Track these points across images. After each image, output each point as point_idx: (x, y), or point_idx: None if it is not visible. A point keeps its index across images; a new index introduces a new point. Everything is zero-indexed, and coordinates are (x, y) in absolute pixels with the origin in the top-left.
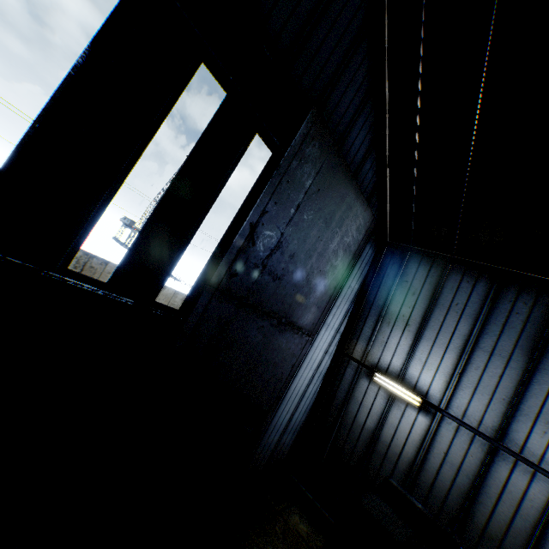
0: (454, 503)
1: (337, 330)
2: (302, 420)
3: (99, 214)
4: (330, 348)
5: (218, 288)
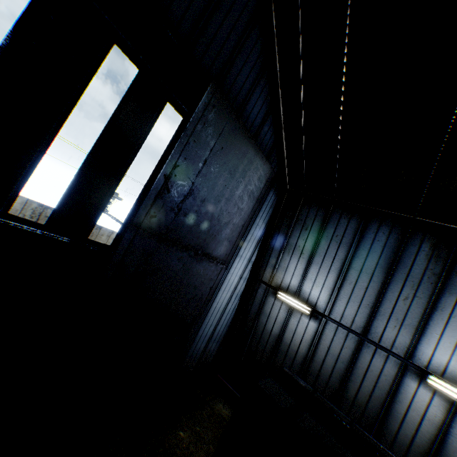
0: (334, 383)
1: (249, 260)
2: (224, 332)
3: (33, 169)
4: (244, 274)
5: (140, 227)
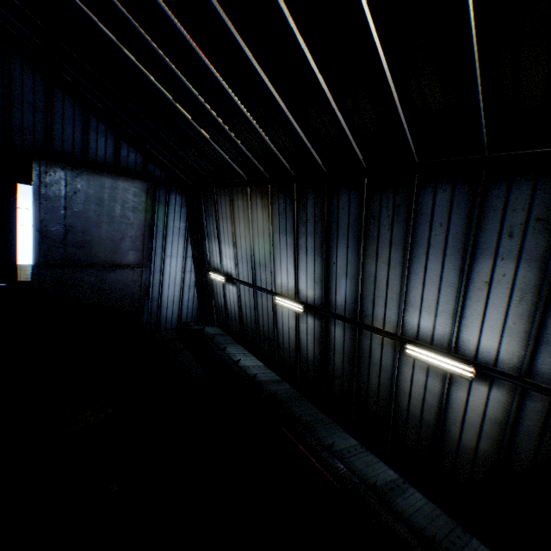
0: (254, 326)
1: (185, 256)
2: (195, 316)
3: None
4: (187, 268)
5: (41, 265)
